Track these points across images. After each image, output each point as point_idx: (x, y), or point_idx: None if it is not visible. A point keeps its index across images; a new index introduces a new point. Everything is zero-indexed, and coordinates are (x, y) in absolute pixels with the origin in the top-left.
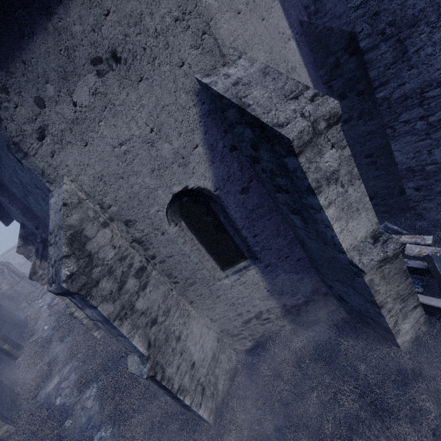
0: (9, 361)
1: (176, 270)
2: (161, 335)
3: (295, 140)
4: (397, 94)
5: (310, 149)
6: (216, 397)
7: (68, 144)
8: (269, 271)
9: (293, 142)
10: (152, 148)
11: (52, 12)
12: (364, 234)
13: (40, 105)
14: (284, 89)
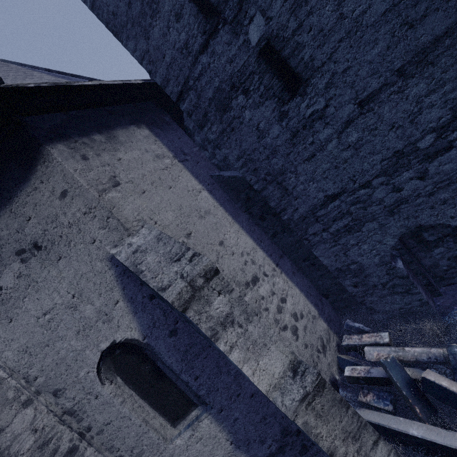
0: None
1: (117, 440)
2: None
3: (176, 301)
4: (297, 216)
5: (197, 302)
6: None
7: None
8: (224, 416)
9: (174, 304)
10: (75, 311)
11: None
12: (282, 368)
13: None
14: (171, 253)
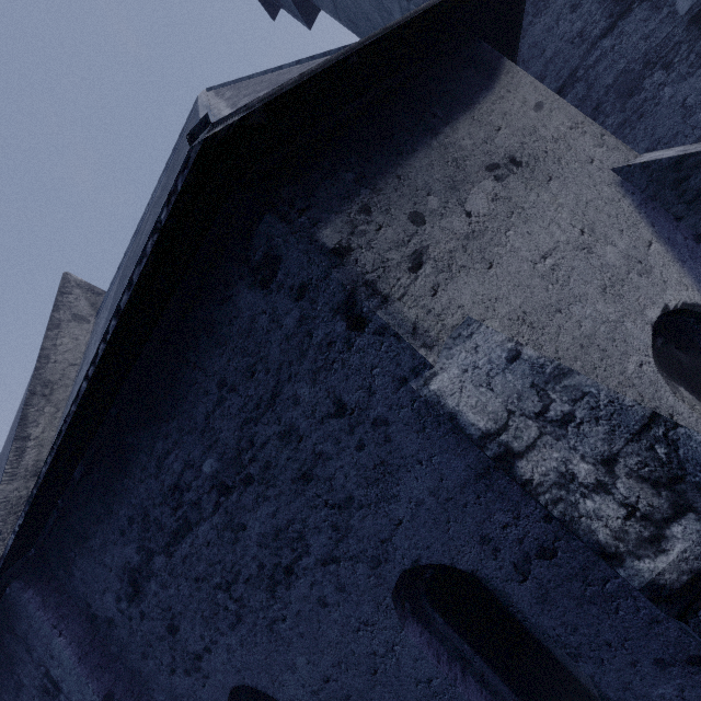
0: None
1: None
2: None
3: None
4: None
5: None
6: None
7: (460, 270)
8: None
9: None
10: (590, 255)
11: (437, 133)
12: None
13: (416, 222)
14: None
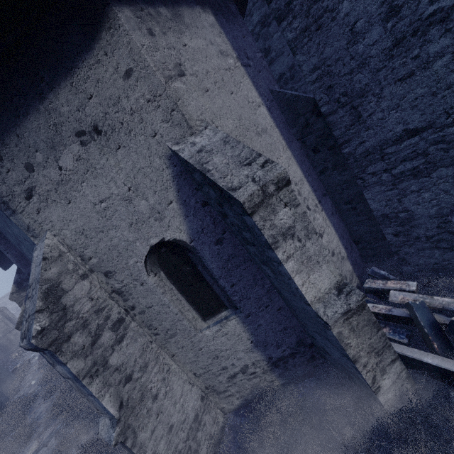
0: None
1: (156, 321)
2: (136, 394)
3: (246, 203)
4: (361, 150)
5: (263, 209)
6: None
7: (53, 202)
8: (250, 321)
9: (245, 205)
10: (130, 204)
11: (44, 97)
12: (328, 286)
13: (29, 170)
14: (240, 157)
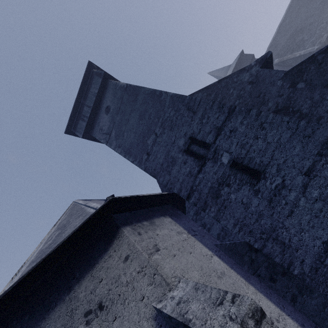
0: None
1: None
2: None
3: None
4: (307, 268)
5: None
6: None
7: None
8: None
9: None
10: None
11: (71, 289)
12: None
13: None
14: (211, 298)
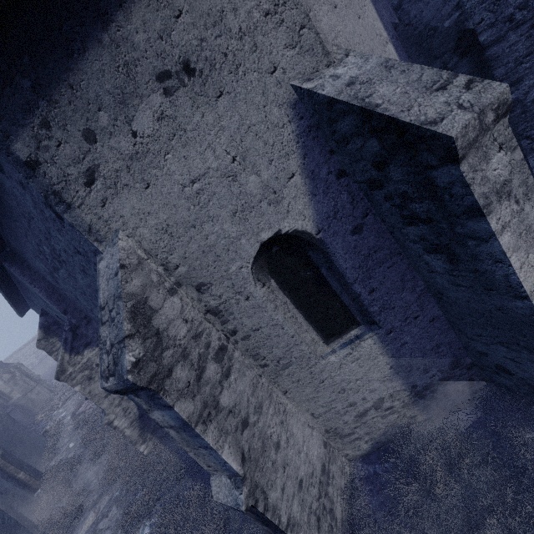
0: (26, 495)
1: (264, 348)
2: (256, 443)
3: (459, 139)
4: None
5: (473, 153)
6: (336, 532)
7: (124, 187)
8: (391, 339)
9: (457, 142)
10: (234, 183)
11: (109, 20)
12: None
13: (89, 140)
14: (422, 81)
